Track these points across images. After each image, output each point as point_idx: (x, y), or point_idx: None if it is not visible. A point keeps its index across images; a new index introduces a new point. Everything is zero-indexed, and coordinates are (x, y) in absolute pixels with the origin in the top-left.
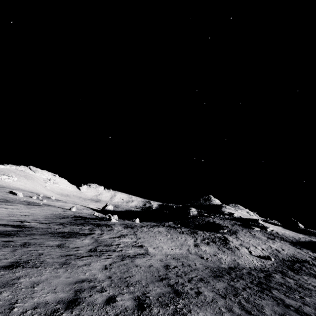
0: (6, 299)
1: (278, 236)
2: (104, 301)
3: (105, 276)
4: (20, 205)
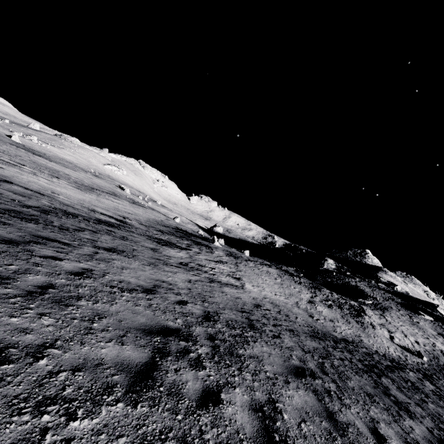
0: (102, 269)
1: None
2: (176, 301)
3: (186, 287)
4: (126, 202)
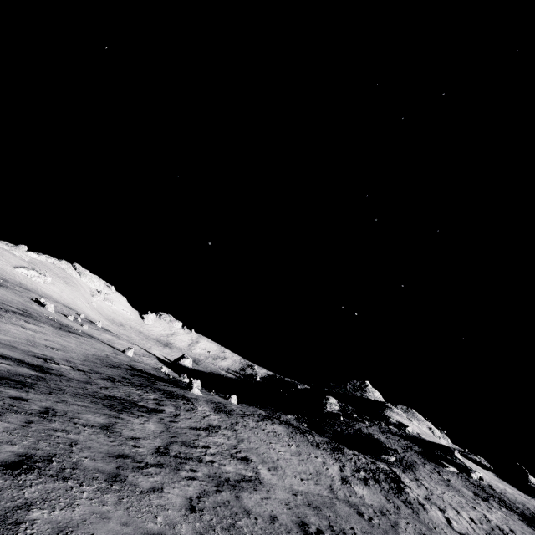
0: None
1: (494, 494)
2: None
3: (196, 534)
4: (48, 327)
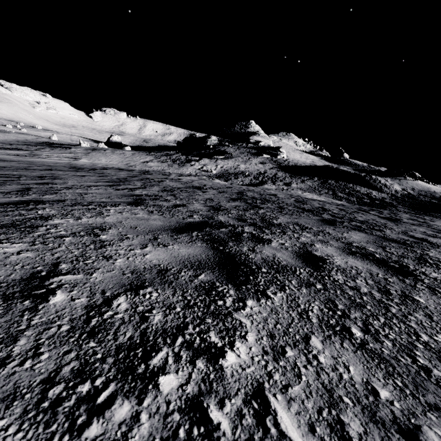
0: None
1: (280, 162)
2: None
3: None
4: None
